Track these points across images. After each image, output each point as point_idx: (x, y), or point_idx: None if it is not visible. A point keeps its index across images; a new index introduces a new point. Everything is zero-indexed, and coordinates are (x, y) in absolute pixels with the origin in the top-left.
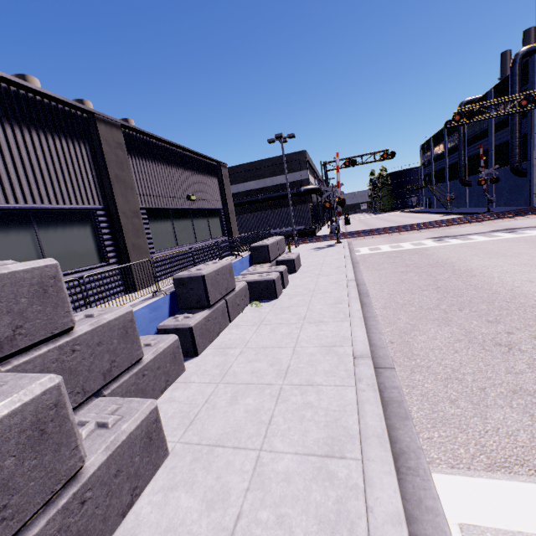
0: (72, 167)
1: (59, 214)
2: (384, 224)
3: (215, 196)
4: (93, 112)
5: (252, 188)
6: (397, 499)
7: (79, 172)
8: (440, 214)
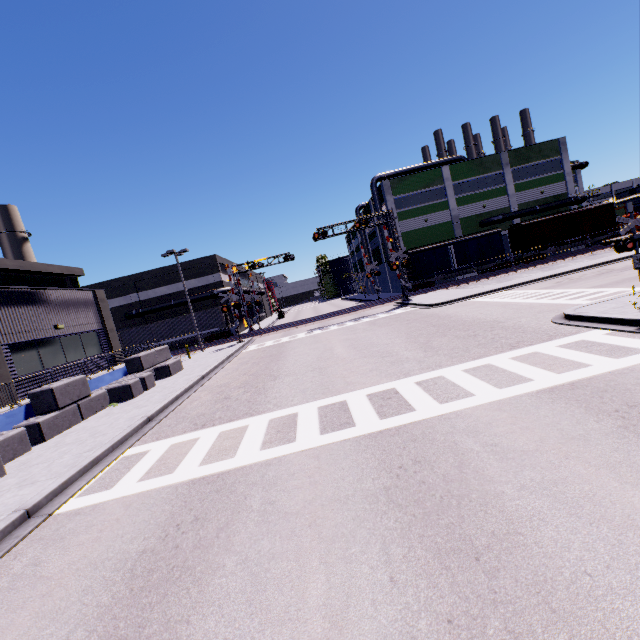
0: None
1: None
2: (306, 316)
3: (91, 319)
4: None
5: (164, 294)
6: (99, 453)
7: None
8: (357, 302)
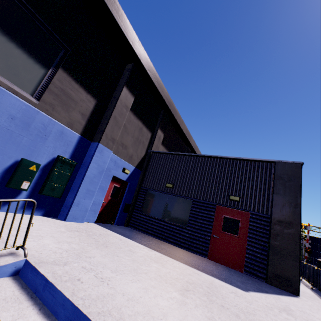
0: None
1: None
2: None
3: None
4: None
5: None
6: None
7: None
8: None
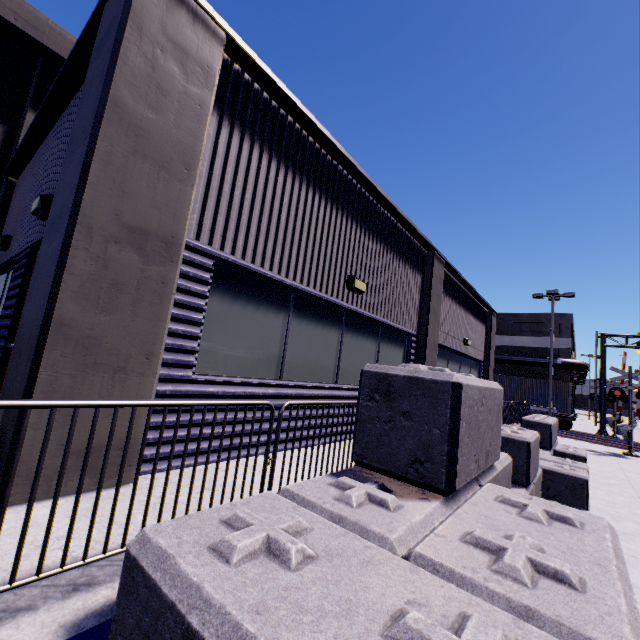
0: (410, 293)
1: (391, 332)
2: None
3: (480, 345)
4: (434, 250)
5: None
6: None
7: (412, 298)
8: None
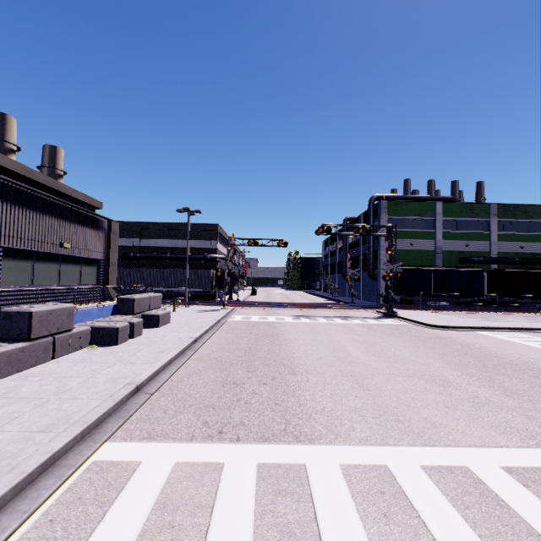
0: None
1: None
2: (280, 300)
3: (97, 247)
4: None
5: (163, 246)
6: (59, 445)
7: None
8: (326, 299)
